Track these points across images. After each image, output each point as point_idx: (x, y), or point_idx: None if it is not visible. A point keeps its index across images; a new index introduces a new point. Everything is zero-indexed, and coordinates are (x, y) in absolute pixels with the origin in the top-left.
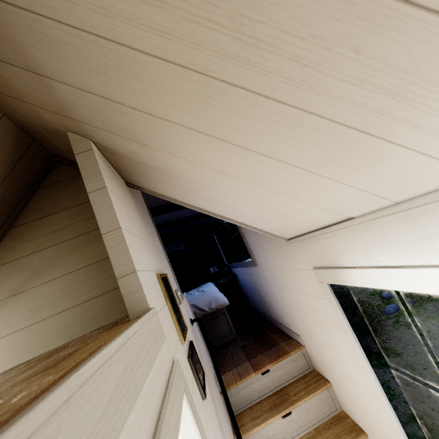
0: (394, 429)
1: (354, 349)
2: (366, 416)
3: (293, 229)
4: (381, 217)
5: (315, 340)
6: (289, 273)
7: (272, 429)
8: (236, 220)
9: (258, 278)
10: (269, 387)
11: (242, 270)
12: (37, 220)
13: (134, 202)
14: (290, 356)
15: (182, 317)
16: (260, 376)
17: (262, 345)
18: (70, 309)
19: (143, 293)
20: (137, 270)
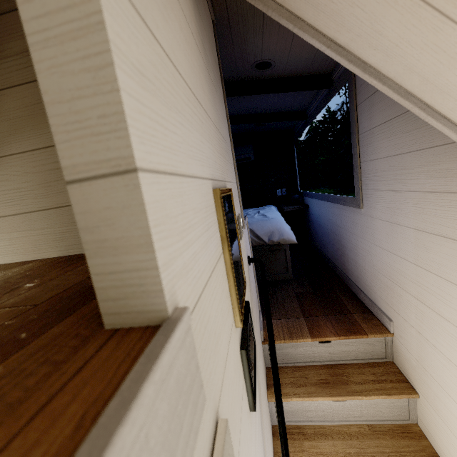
0: None
1: None
2: None
3: None
4: None
5: (432, 349)
6: (454, 247)
7: (315, 404)
8: (432, 103)
9: (352, 224)
10: (323, 357)
11: (323, 204)
12: (1, 16)
13: (193, 12)
14: (366, 337)
15: (241, 267)
16: (316, 343)
17: (325, 304)
18: (65, 208)
19: (153, 258)
20: (143, 168)
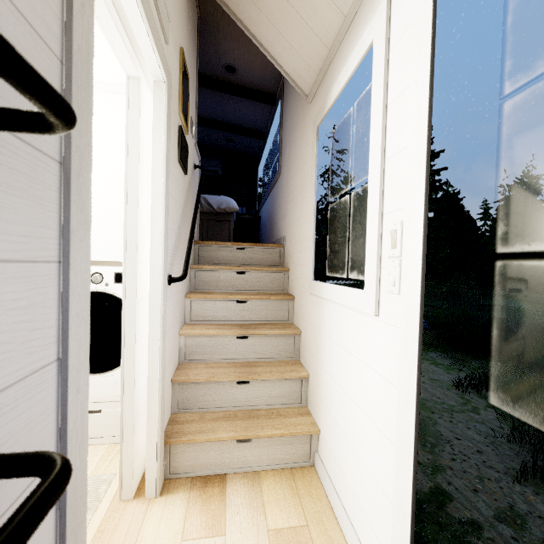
0: (310, 254)
1: (312, 191)
2: (299, 274)
3: (313, 65)
4: (361, 5)
5: (293, 224)
6: (299, 152)
7: (224, 276)
8: (272, 54)
9: (277, 194)
10: (238, 261)
11: (267, 201)
12: None
13: None
14: (268, 248)
15: (187, 120)
16: (234, 249)
17: None
18: None
19: None
20: None
